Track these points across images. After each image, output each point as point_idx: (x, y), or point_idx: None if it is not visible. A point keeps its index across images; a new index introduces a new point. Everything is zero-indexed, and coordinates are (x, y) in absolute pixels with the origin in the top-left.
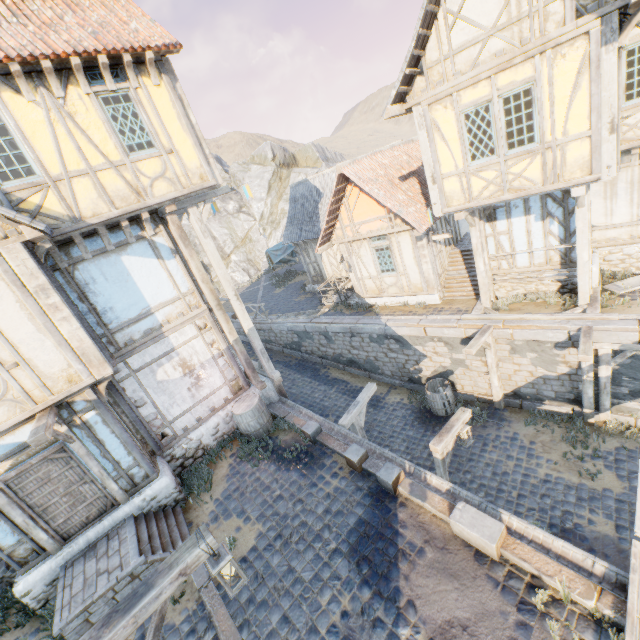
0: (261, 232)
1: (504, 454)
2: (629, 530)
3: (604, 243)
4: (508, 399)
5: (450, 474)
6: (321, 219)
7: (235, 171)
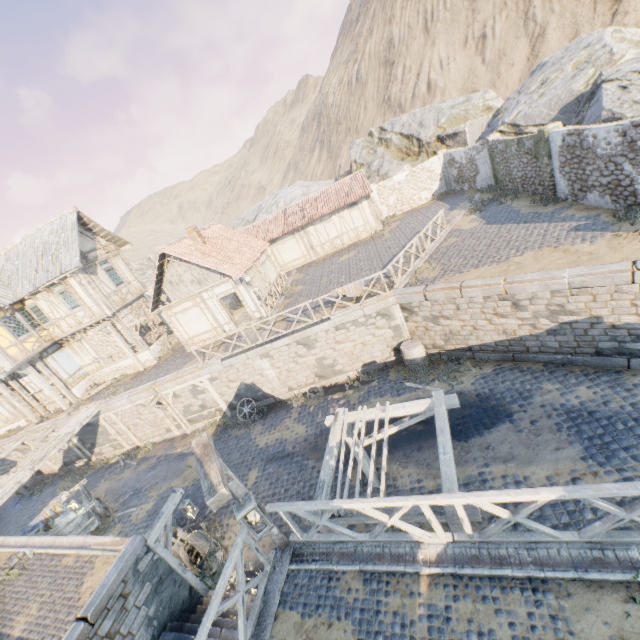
0: None
1: (42, 502)
2: None
3: (91, 372)
4: (64, 468)
5: (7, 529)
6: None
7: None
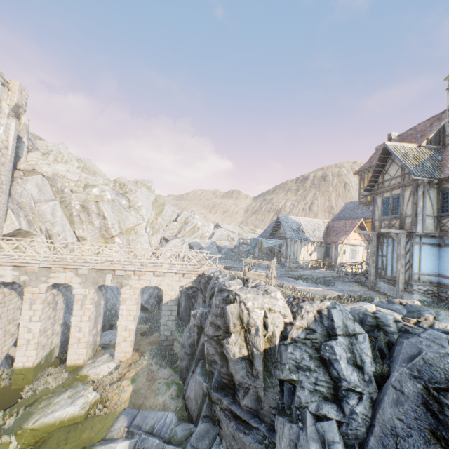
0: (148, 230)
1: None
2: None
3: None
4: None
5: None
6: (306, 234)
7: (126, 182)
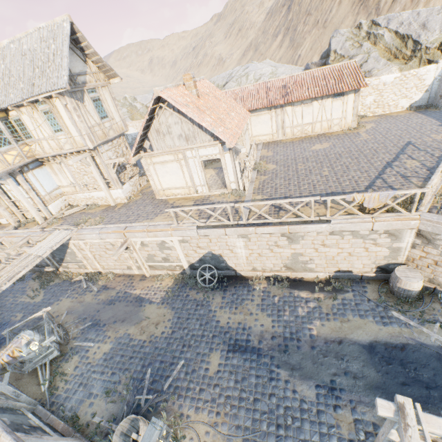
0: None
1: (14, 296)
2: (26, 316)
3: (67, 193)
4: (35, 268)
5: None
6: None
7: None
